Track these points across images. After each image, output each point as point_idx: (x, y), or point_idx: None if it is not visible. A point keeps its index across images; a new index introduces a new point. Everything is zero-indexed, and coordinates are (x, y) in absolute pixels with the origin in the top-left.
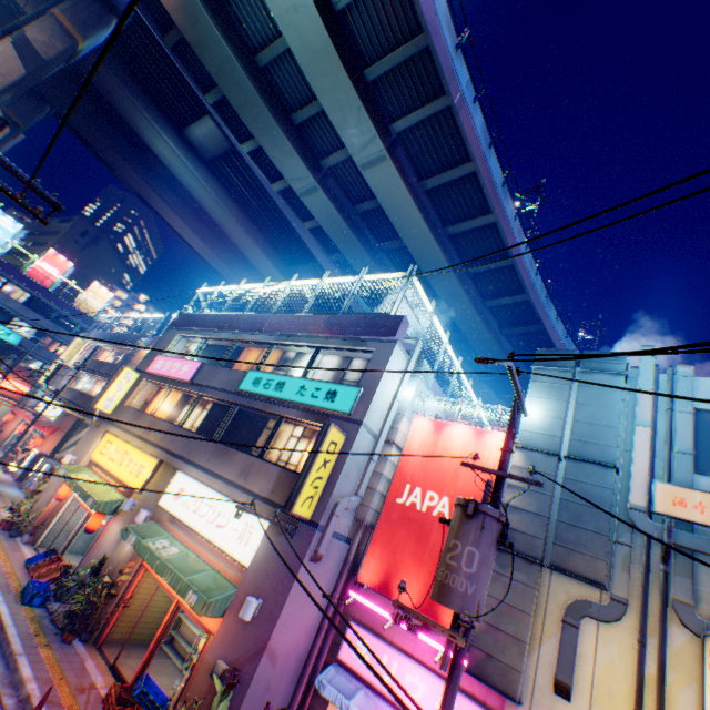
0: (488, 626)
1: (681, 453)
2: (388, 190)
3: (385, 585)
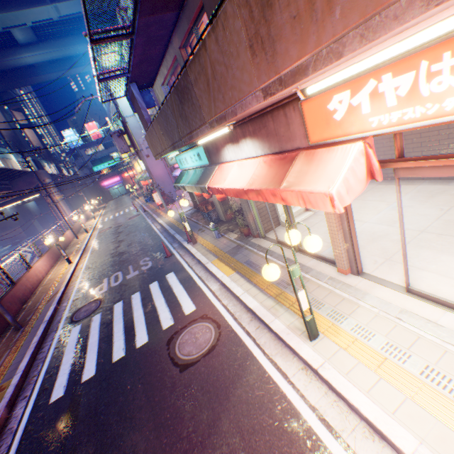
0: None
1: None
2: None
3: None
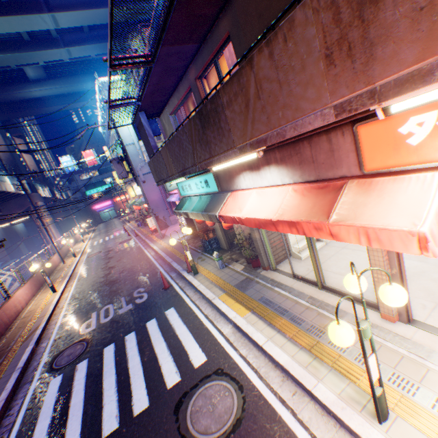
0: None
1: None
2: (74, 20)
3: None
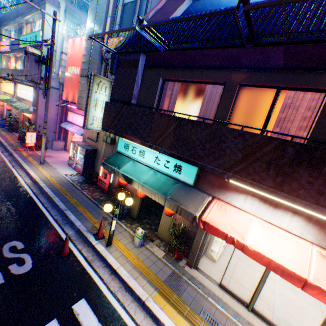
0: (79, 97)
1: (117, 25)
2: None
3: (67, 98)
